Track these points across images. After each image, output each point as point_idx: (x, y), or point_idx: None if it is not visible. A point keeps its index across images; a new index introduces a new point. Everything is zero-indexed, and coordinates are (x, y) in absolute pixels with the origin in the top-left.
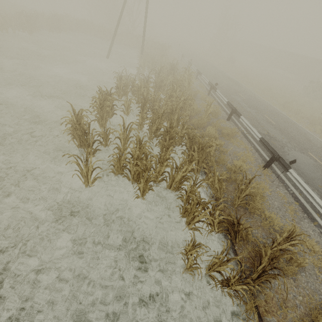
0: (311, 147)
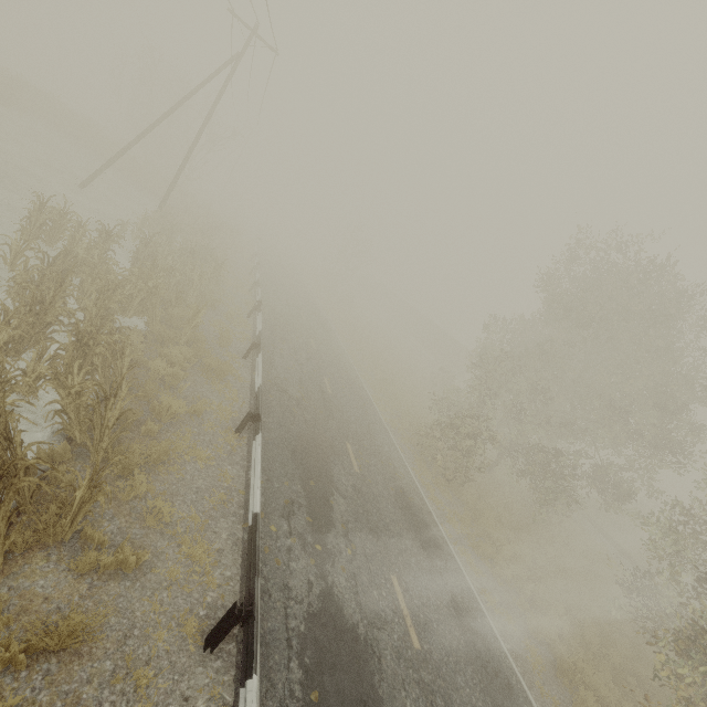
0: (360, 439)
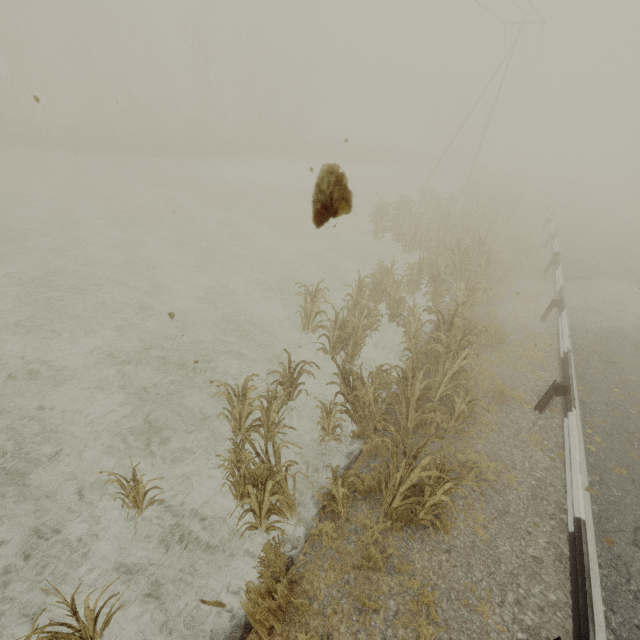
0: None
